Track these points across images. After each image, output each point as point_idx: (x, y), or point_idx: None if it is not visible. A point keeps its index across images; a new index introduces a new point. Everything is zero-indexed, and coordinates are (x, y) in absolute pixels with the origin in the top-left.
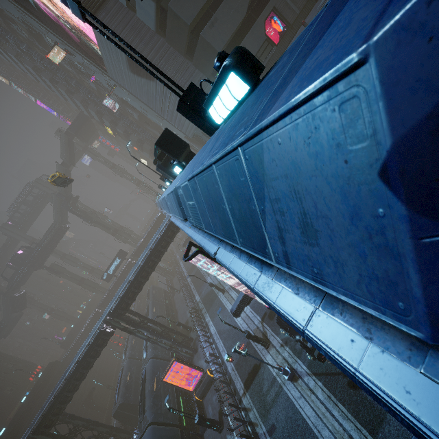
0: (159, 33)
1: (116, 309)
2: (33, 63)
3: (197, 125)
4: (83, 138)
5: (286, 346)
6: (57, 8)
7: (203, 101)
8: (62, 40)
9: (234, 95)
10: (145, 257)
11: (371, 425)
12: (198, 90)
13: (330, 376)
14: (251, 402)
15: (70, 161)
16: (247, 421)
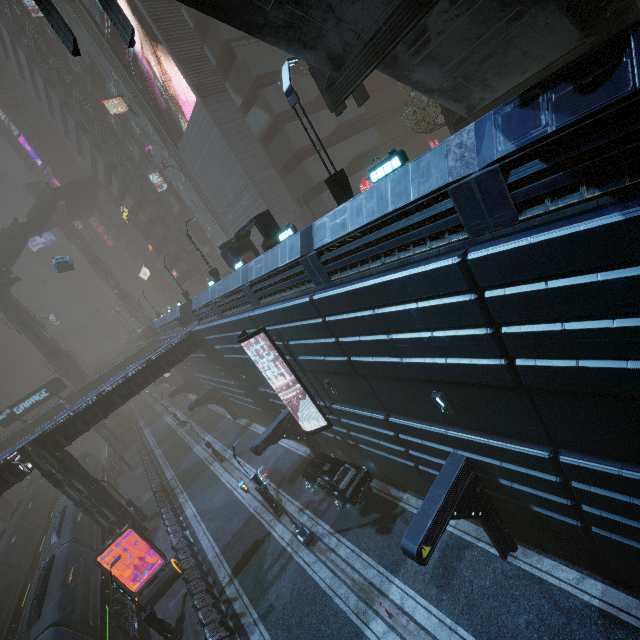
0: (261, 143)
1: (56, 433)
2: (65, 97)
3: (335, 195)
4: (74, 206)
5: (307, 509)
6: (149, 70)
7: (346, 182)
8: (140, 97)
9: (393, 166)
10: (137, 368)
11: (395, 565)
12: (345, 175)
13: (357, 529)
14: (240, 588)
15: (38, 226)
16: (228, 615)
